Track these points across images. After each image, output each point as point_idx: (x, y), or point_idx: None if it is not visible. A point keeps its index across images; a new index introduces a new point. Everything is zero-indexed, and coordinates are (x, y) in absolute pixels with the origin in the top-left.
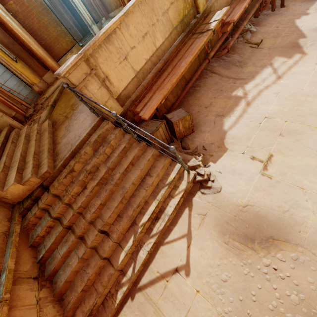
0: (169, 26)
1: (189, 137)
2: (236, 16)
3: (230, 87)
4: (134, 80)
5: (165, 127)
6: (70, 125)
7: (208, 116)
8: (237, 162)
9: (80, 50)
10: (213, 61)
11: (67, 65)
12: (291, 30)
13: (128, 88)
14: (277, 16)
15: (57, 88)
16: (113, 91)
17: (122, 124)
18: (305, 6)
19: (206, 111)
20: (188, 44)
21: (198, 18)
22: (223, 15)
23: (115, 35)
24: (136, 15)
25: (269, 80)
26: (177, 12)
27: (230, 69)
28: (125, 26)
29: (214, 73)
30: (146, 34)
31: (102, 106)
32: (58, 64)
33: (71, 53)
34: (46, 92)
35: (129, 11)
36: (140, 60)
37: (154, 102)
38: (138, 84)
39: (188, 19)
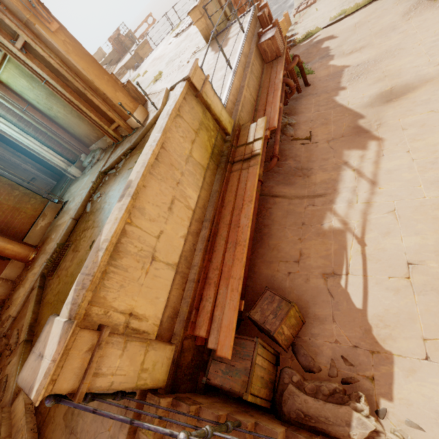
0: (199, 170)
1: (303, 337)
2: (275, 121)
3: (312, 215)
4: (176, 281)
5: (261, 347)
6: (72, 410)
7: (311, 280)
8: (432, 386)
9: (66, 301)
10: (265, 178)
11: (45, 370)
12: (339, 111)
13: (171, 300)
14: (309, 97)
15: (31, 293)
16: (147, 328)
17: (203, 437)
18: (334, 80)
19: (301, 269)
20: (234, 181)
21: (231, 140)
22: (263, 129)
23: (126, 237)
24: (151, 185)
25: (363, 191)
26: (202, 148)
27: (294, 183)
28: (138, 213)
29: (276, 197)
30: (173, 202)
31: (149, 428)
32: (24, 246)
33: (43, 218)
34: (11, 302)
35: (137, 188)
36: (175, 244)
37: (227, 312)
38: (184, 281)
39: (219, 147)
